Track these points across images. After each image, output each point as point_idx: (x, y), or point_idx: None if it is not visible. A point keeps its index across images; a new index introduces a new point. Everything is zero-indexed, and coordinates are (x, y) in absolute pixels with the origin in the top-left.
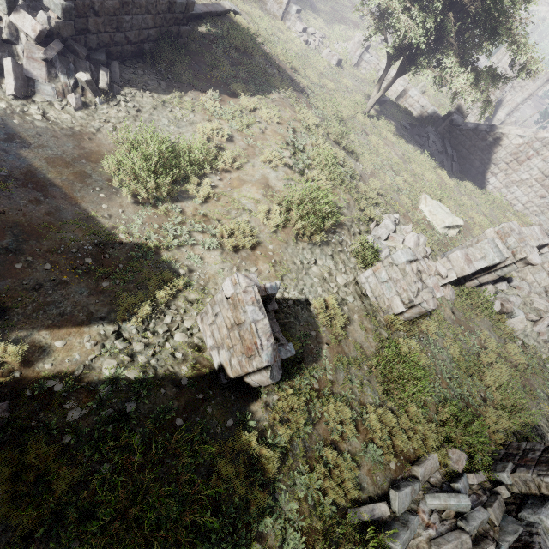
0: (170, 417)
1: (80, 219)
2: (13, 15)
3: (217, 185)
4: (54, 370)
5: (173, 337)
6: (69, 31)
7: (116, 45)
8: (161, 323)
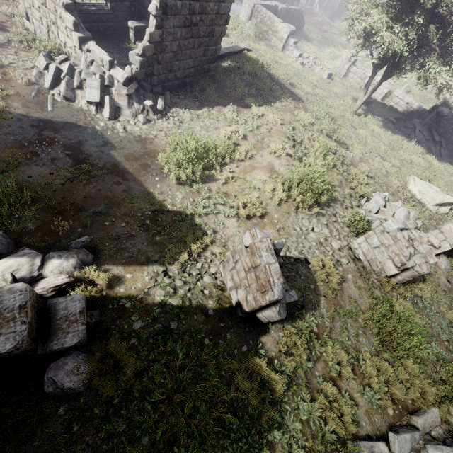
0: (200, 336)
1: (143, 194)
2: (112, 70)
3: (234, 171)
4: (126, 293)
5: (203, 279)
6: (142, 75)
7: (168, 81)
8: (194, 268)
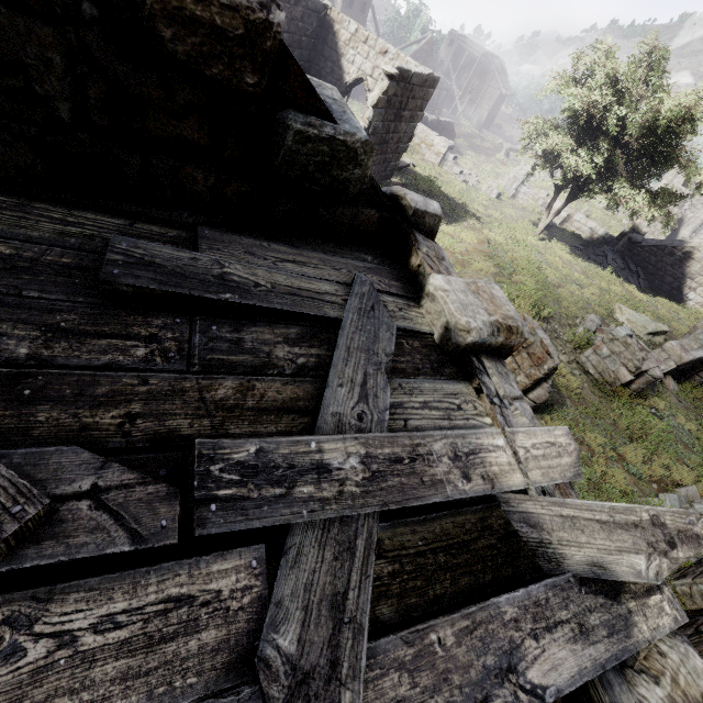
0: None
1: None
2: None
3: None
4: None
5: None
6: None
7: None
8: None
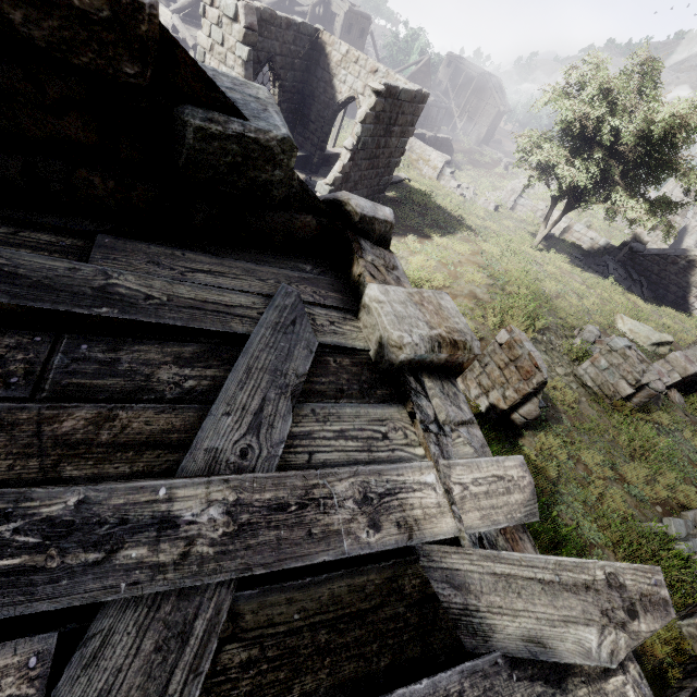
0: None
1: None
2: None
3: None
4: None
5: None
6: None
7: None
8: None
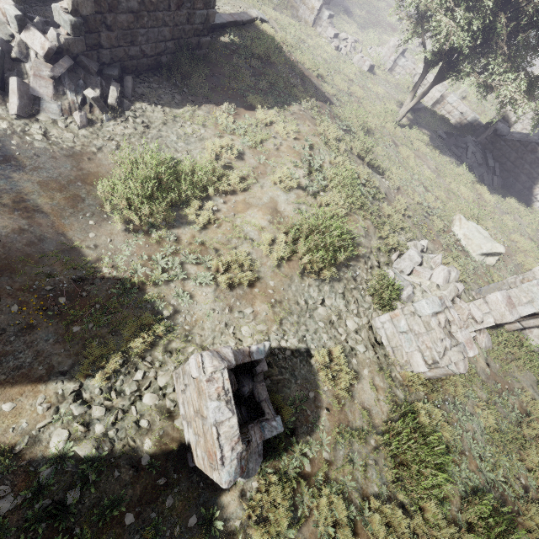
0: (118, 513)
1: (62, 250)
2: (23, 33)
3: (220, 209)
4: None
5: (142, 399)
6: (80, 47)
7: (131, 59)
8: (131, 380)
